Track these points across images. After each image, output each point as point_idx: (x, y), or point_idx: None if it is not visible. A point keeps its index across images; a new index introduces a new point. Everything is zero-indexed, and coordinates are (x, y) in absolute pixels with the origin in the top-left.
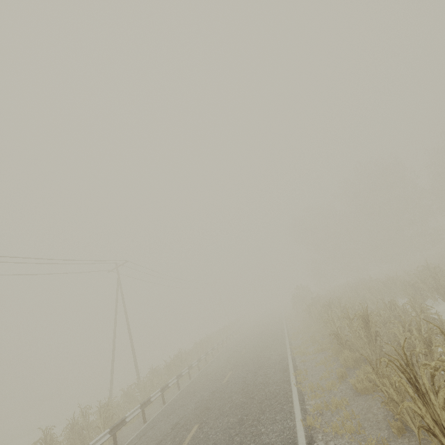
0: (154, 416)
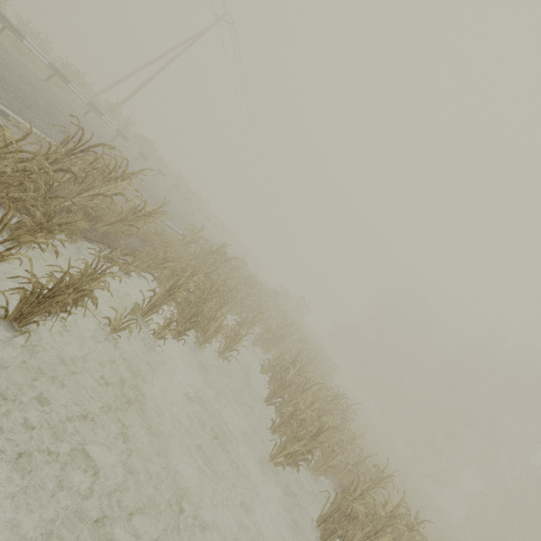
0: (4, 44)
